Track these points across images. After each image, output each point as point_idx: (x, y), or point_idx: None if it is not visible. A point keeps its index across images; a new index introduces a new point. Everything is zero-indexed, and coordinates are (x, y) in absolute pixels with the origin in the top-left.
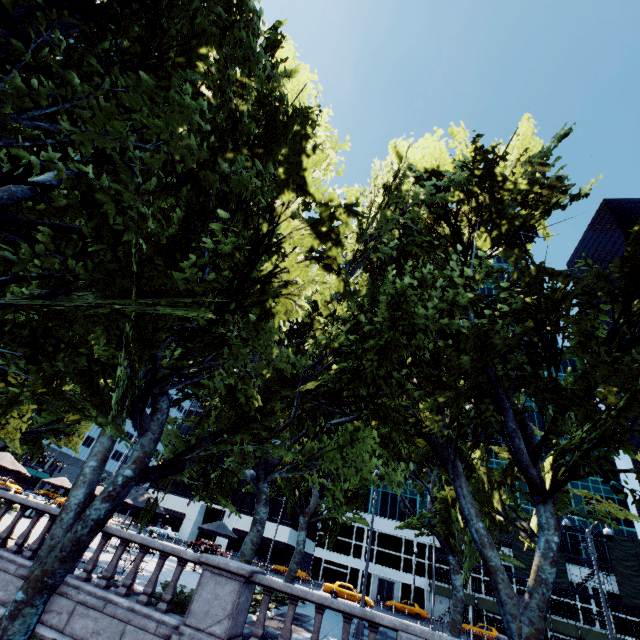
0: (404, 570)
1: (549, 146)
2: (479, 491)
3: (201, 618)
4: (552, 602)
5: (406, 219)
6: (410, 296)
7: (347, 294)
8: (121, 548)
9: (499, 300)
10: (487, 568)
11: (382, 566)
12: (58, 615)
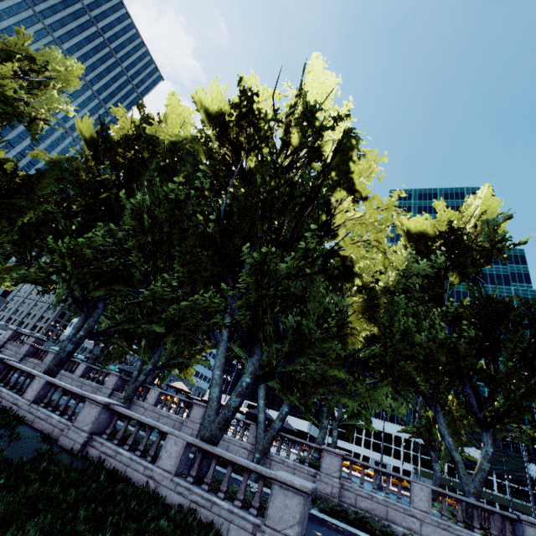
0: (394, 457)
1: (499, 219)
2: (450, 418)
3: (327, 470)
4: (513, 489)
5: (409, 285)
6: (412, 329)
7: (383, 337)
8: (281, 439)
9: (463, 317)
10: (453, 461)
11: (377, 453)
12: (265, 464)
